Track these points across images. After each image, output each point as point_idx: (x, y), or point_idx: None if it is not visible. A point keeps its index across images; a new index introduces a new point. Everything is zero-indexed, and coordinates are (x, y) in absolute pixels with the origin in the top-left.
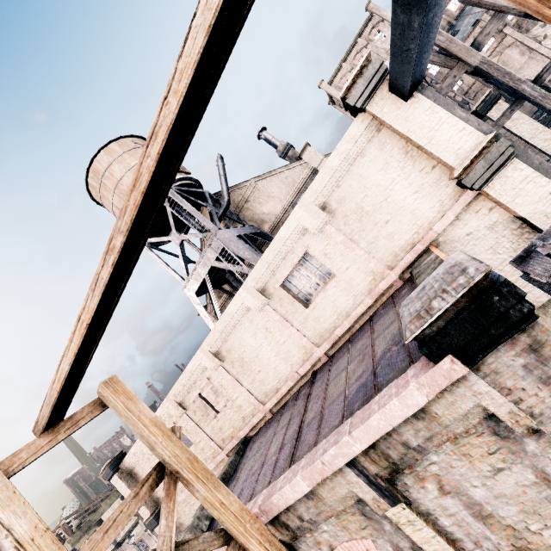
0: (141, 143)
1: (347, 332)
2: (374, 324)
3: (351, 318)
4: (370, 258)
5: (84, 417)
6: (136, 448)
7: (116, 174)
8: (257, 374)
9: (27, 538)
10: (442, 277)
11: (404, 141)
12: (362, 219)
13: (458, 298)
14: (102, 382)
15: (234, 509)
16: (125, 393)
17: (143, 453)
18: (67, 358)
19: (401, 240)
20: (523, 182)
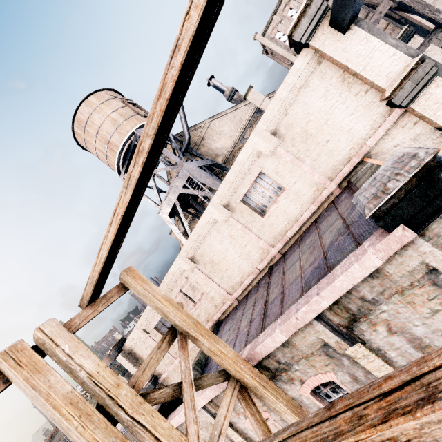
0: (114, 95)
1: (296, 234)
2: (319, 224)
3: (299, 223)
4: (314, 173)
5: (113, 296)
6: (134, 334)
7: (96, 122)
8: (225, 271)
9: (94, 372)
10: (393, 166)
11: (341, 70)
12: (306, 141)
13: (410, 177)
14: (122, 271)
15: (231, 355)
16: (140, 278)
17: (139, 337)
18: (105, 245)
19: (339, 156)
20: None
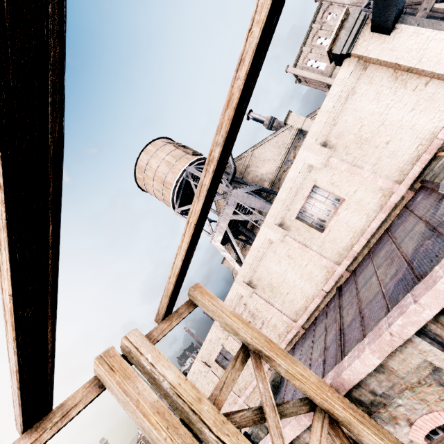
0: (166, 141)
1: (364, 248)
2: (392, 233)
3: (367, 234)
4: (376, 178)
5: (184, 312)
6: (195, 368)
7: (153, 166)
8: (286, 295)
9: (176, 383)
10: None
11: (391, 70)
12: (362, 146)
13: None
14: (190, 287)
15: (313, 380)
16: (207, 294)
17: (200, 371)
18: (180, 255)
19: (405, 155)
20: None
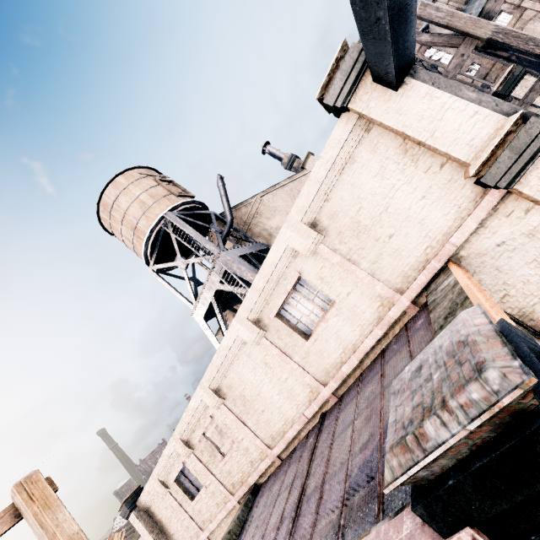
0: (146, 173)
1: (356, 369)
2: (385, 363)
3: (359, 353)
4: (374, 281)
5: None
6: (150, 487)
7: (123, 205)
8: (261, 414)
9: None
10: (445, 363)
11: (400, 138)
12: (359, 236)
13: (471, 430)
14: (13, 485)
15: None
16: (42, 499)
17: (157, 491)
18: None
19: (411, 257)
20: None
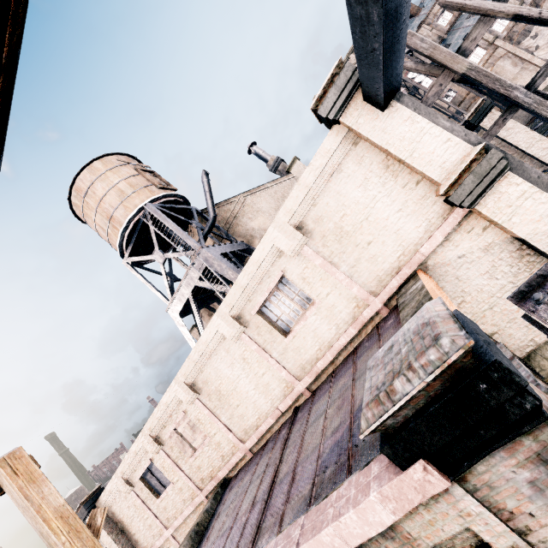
0: (126, 160)
1: (330, 365)
2: (357, 358)
3: (334, 350)
4: (352, 283)
5: None
6: (112, 486)
7: (99, 192)
8: (236, 408)
9: None
10: (412, 339)
11: (384, 154)
12: (341, 240)
13: (428, 382)
14: None
15: None
16: (27, 473)
17: (119, 490)
18: None
19: (386, 263)
20: (519, 199)
